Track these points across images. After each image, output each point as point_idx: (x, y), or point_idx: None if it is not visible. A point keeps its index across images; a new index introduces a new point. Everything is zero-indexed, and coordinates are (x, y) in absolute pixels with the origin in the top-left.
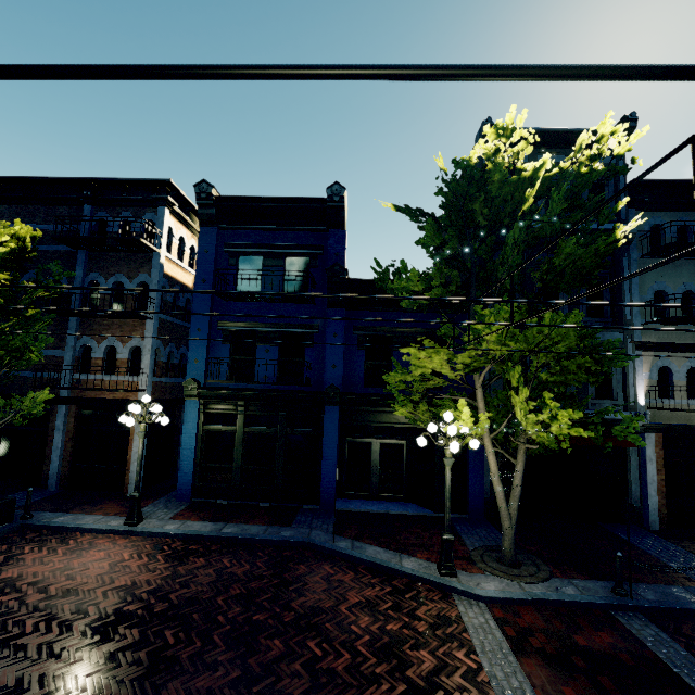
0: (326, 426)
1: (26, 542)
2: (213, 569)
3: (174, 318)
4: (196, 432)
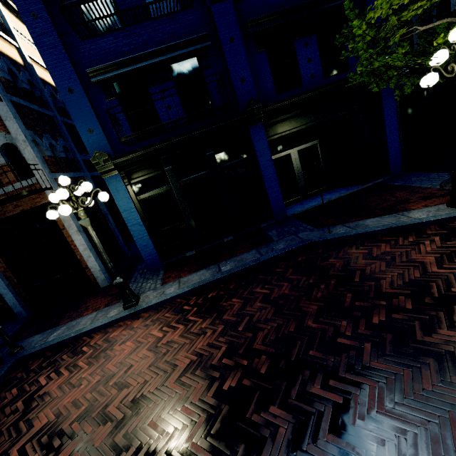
0: (257, 147)
1: (35, 373)
2: (258, 302)
3: (28, 103)
4: (133, 206)
